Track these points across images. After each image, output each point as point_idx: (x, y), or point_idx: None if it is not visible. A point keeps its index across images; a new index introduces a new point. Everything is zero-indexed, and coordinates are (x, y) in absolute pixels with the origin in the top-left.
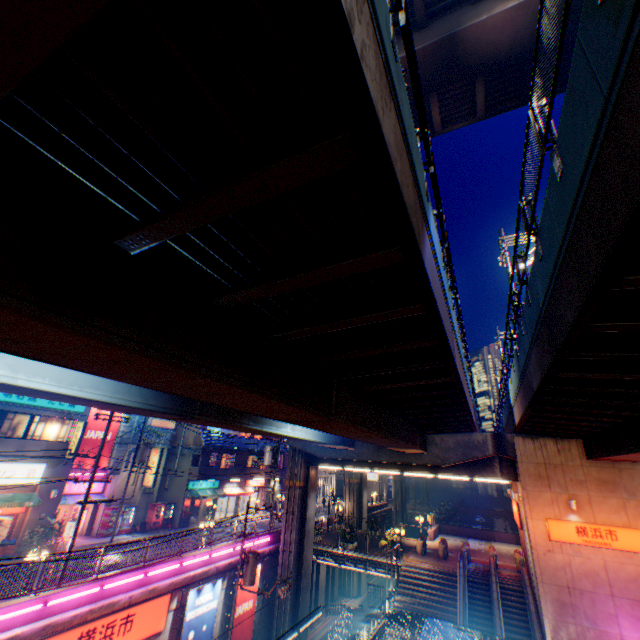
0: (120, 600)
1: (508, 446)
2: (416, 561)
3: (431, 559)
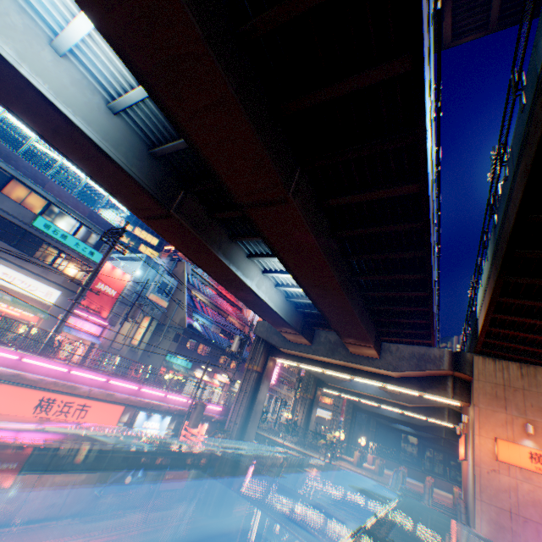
0: (81, 388)
1: (466, 364)
2: (350, 465)
3: (365, 470)
